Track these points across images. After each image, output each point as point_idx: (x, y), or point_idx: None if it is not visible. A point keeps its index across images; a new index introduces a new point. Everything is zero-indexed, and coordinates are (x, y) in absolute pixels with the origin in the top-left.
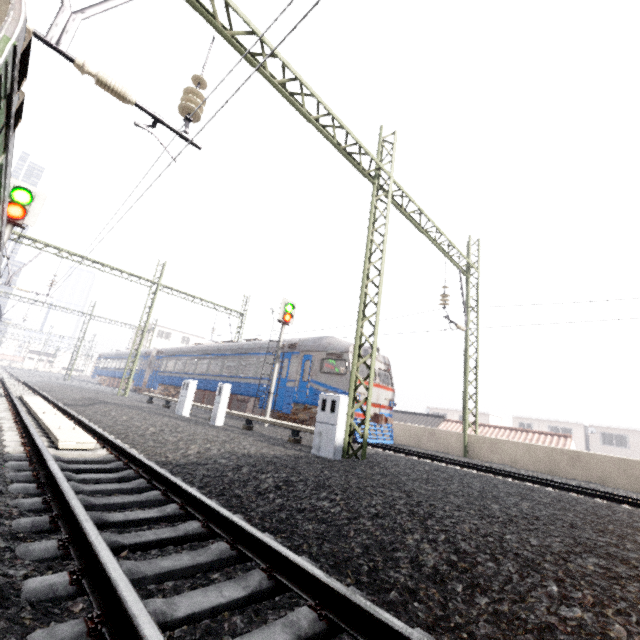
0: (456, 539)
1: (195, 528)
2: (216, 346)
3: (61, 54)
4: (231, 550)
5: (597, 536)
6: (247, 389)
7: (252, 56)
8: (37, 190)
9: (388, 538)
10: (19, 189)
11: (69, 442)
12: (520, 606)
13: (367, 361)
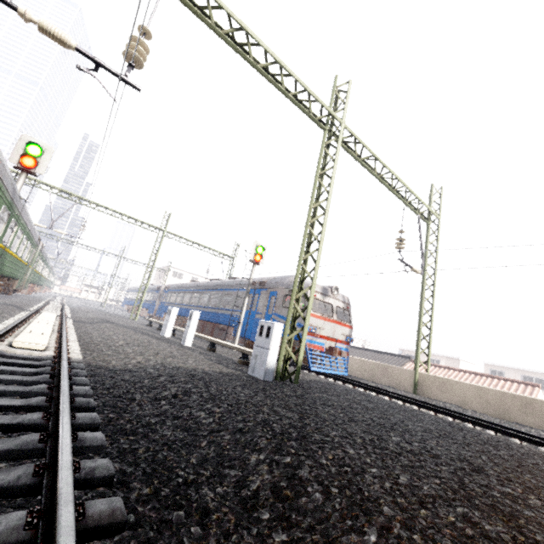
0: (302, 464)
1: (34, 419)
2: (206, 283)
3: (6, 4)
4: (39, 443)
5: (498, 484)
6: (225, 319)
7: (201, 10)
8: (47, 145)
9: (234, 454)
10: (32, 144)
11: (23, 342)
12: None
13: (326, 299)
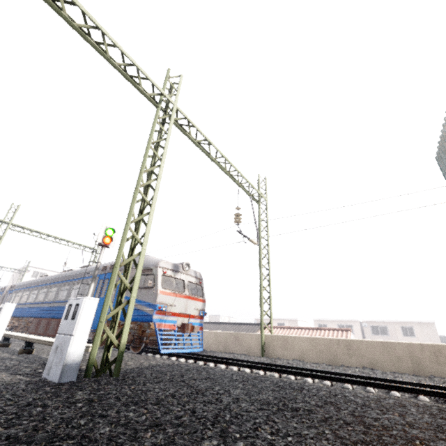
0: None
1: None
2: (56, 275)
3: None
4: None
5: None
6: None
7: None
8: None
9: None
10: None
11: None
12: None
13: (177, 275)
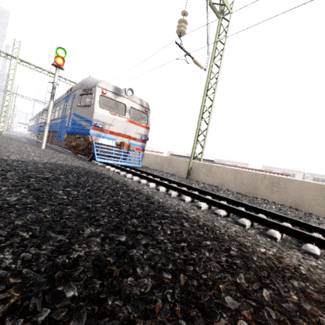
0: None
1: None
2: None
3: None
4: None
5: None
6: (54, 127)
7: None
8: None
9: None
10: None
11: None
12: None
13: (118, 98)
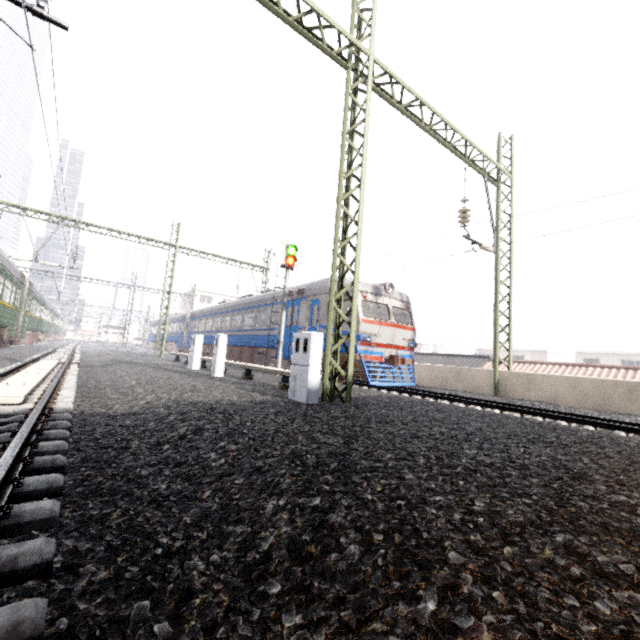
0: (336, 505)
1: None
2: (236, 302)
3: None
4: None
5: (608, 492)
6: (264, 341)
7: None
8: None
9: (246, 502)
10: None
11: None
12: (346, 639)
13: (379, 299)
